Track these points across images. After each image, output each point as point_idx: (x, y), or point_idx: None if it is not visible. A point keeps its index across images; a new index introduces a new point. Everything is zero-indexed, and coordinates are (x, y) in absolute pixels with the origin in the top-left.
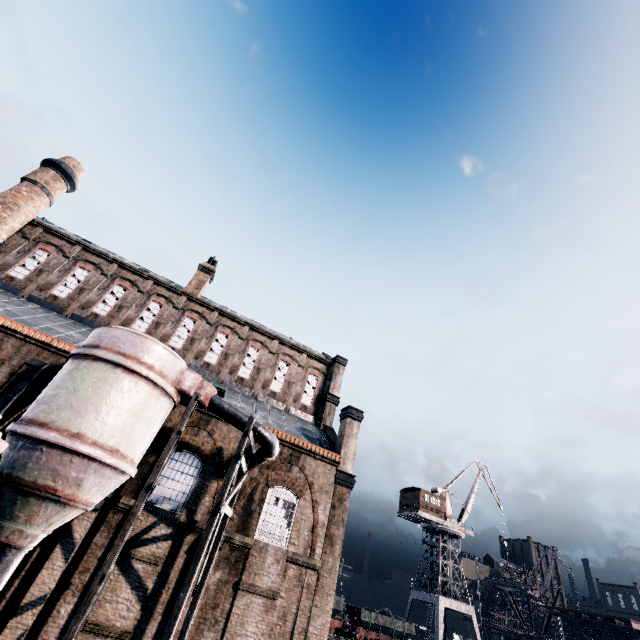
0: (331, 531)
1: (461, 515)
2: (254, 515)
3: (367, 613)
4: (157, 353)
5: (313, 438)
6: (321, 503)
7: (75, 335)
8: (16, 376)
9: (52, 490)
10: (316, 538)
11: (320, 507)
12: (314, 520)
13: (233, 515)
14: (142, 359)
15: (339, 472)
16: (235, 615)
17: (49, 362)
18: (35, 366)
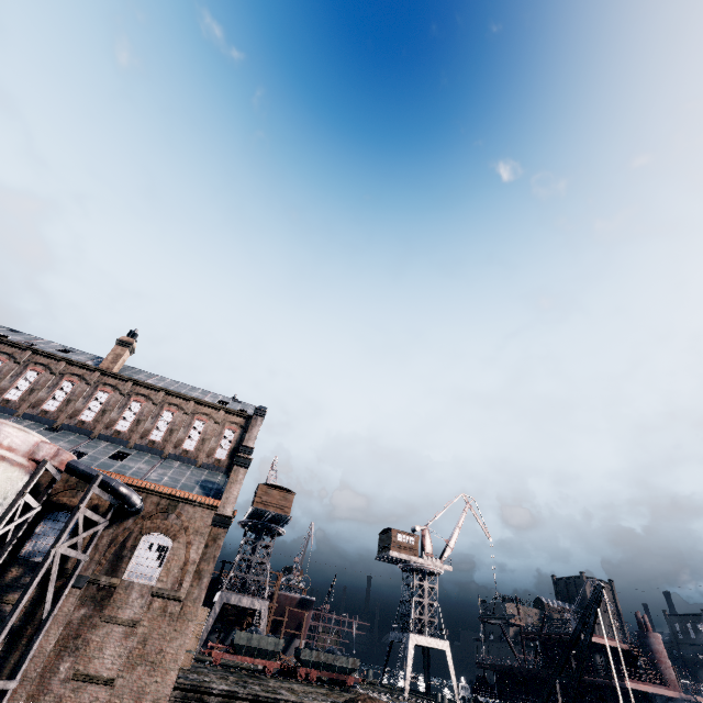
0: (201, 567)
1: (444, 551)
2: (125, 559)
3: (308, 652)
4: (6, 432)
5: (211, 488)
6: (195, 544)
7: None
8: None
9: None
10: (185, 574)
11: (193, 547)
12: (185, 559)
13: (102, 561)
14: None
15: (217, 515)
16: (95, 642)
17: None
18: None
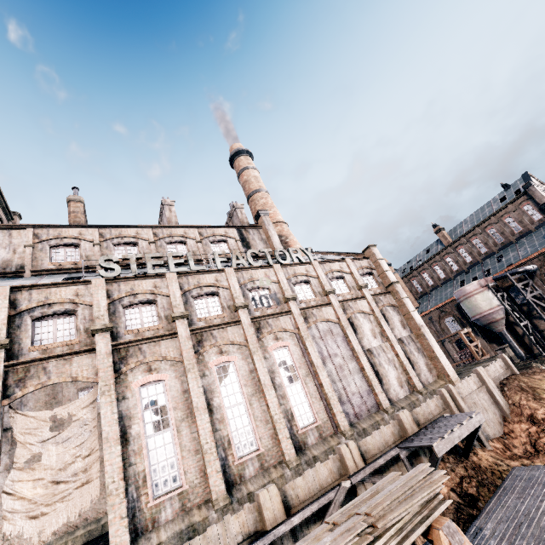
0: None
1: None
2: None
3: None
4: (467, 288)
5: None
6: None
7: (450, 289)
8: (458, 310)
9: (491, 322)
10: None
11: None
12: None
13: None
14: (467, 293)
15: None
16: None
17: (457, 302)
18: (457, 306)
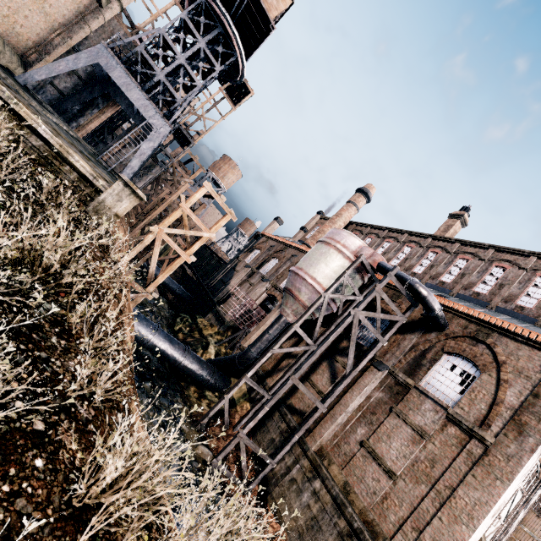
0: (522, 418)
1: None
2: (422, 368)
3: None
4: (343, 235)
5: None
6: (514, 386)
7: None
8: None
9: (291, 291)
10: (495, 415)
11: (511, 389)
12: (496, 397)
13: (402, 360)
14: (334, 238)
15: None
16: (384, 426)
17: None
18: None
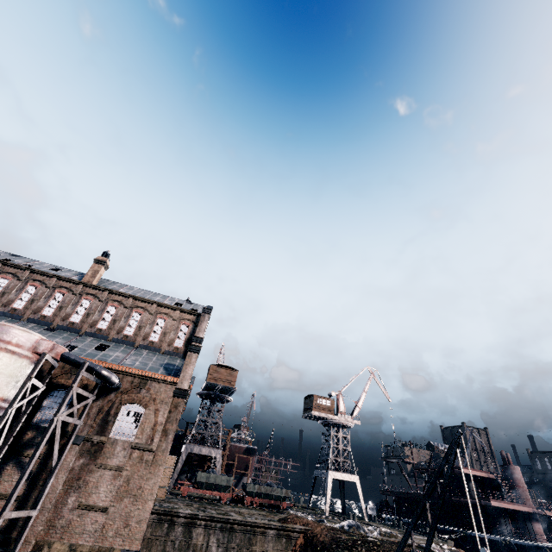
0: (166, 427)
1: (354, 410)
2: (110, 423)
3: (252, 486)
4: (14, 333)
5: (172, 369)
6: (161, 410)
7: None
8: None
9: None
10: (155, 432)
11: (160, 413)
12: (154, 421)
13: (93, 425)
14: (2, 338)
15: (176, 389)
16: (92, 482)
17: None
18: None
